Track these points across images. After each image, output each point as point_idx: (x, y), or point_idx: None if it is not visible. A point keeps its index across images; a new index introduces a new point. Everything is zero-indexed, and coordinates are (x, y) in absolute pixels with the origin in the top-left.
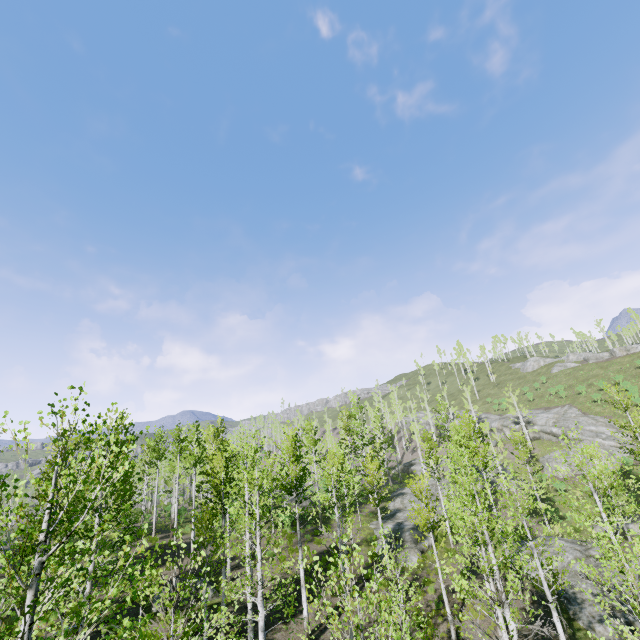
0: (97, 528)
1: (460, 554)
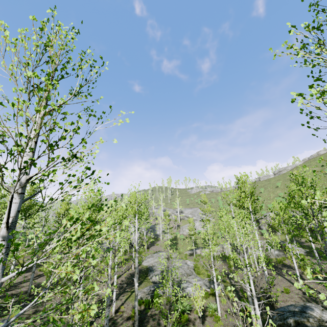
0: None
1: None
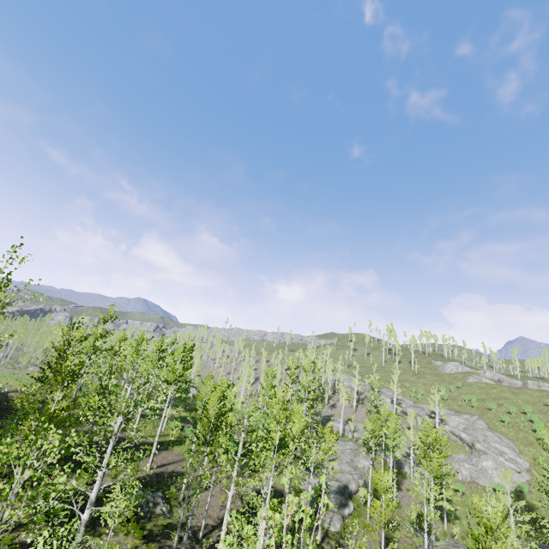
0: None
1: None
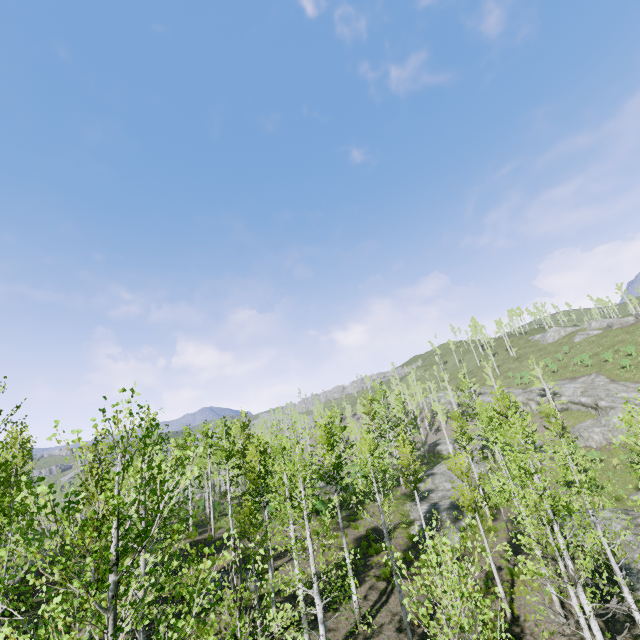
0: (168, 540)
1: (525, 535)
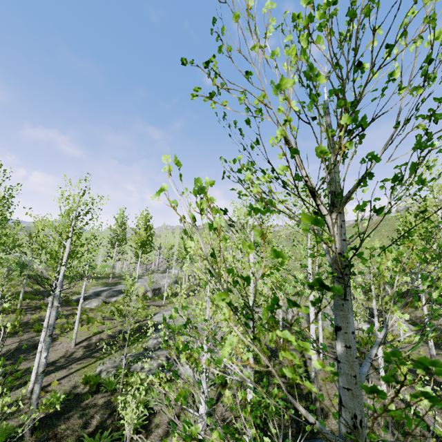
0: None
1: None
